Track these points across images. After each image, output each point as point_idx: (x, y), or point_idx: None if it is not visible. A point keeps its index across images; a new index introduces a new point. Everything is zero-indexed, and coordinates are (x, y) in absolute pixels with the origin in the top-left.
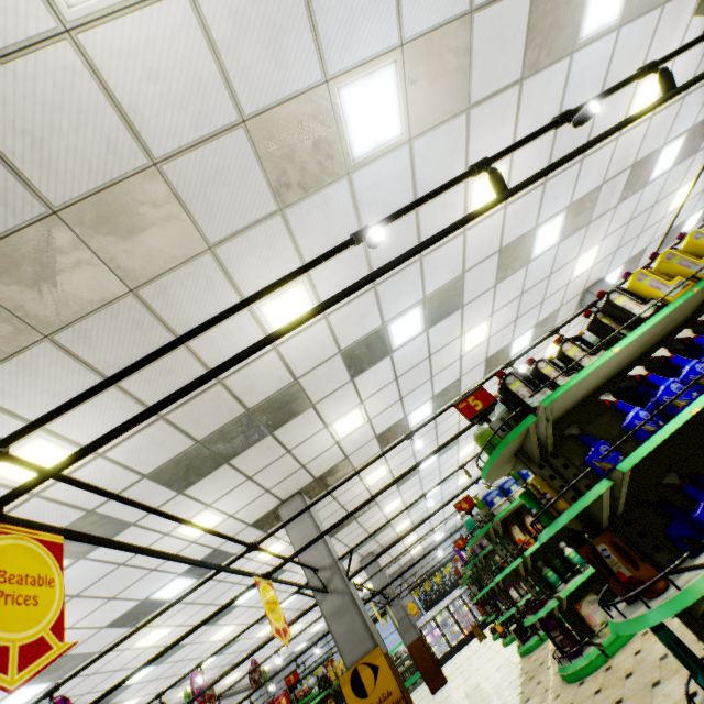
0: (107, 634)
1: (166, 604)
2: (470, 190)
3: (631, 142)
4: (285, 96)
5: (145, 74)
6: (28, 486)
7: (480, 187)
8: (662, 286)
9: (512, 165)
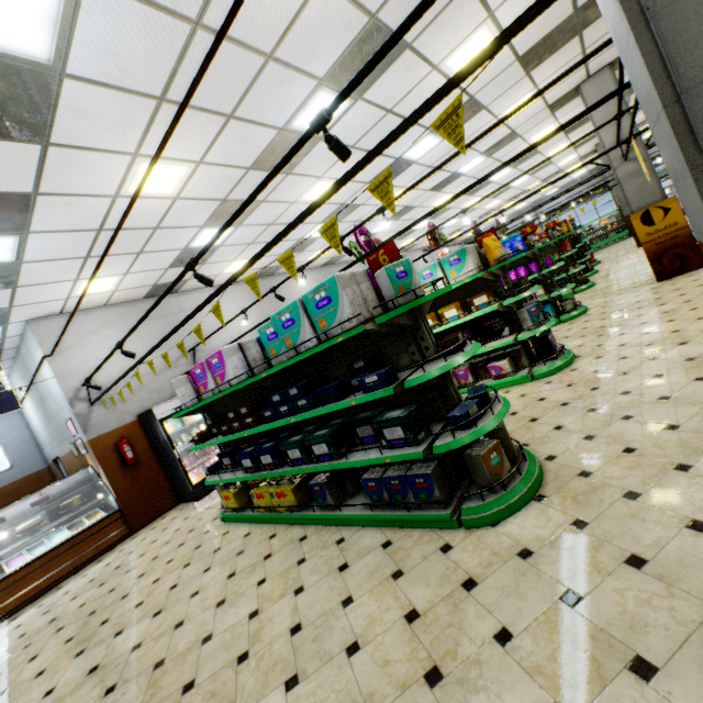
0: (426, 196)
1: (460, 177)
2: None
3: None
4: None
5: None
6: None
7: None
8: None
9: None
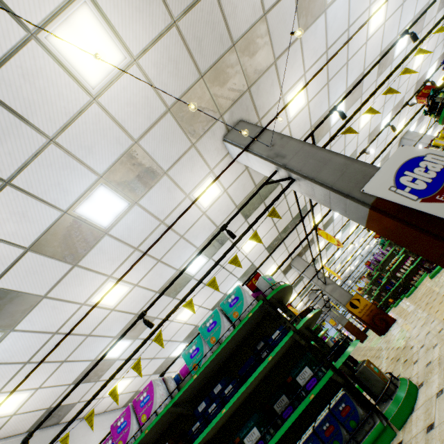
0: None
1: None
2: (360, 119)
3: (415, 75)
4: (320, 117)
5: (297, 126)
6: (322, 220)
7: (363, 117)
8: (443, 142)
9: (373, 105)
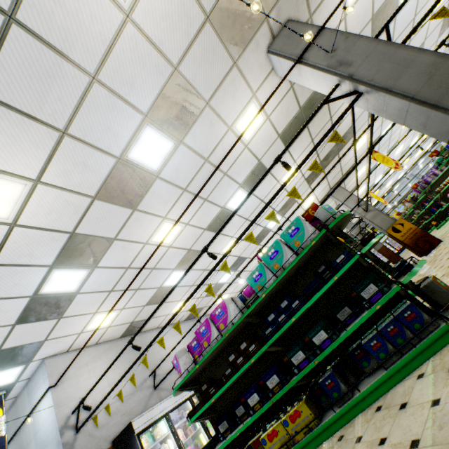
0: None
1: None
2: None
3: None
4: None
5: (355, 18)
6: (379, 141)
7: None
8: None
9: None
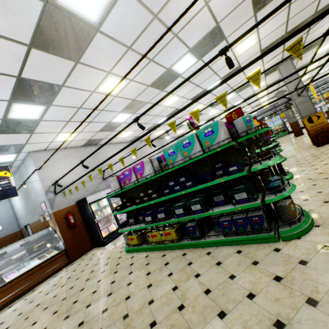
0: (209, 109)
1: None
2: None
3: None
4: None
5: None
6: None
7: None
8: None
9: None
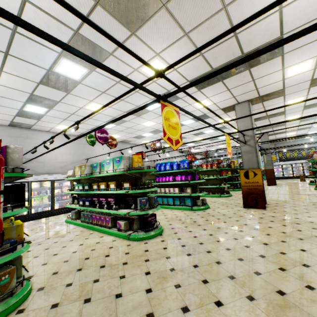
0: None
1: (184, 126)
2: None
3: None
4: None
5: None
6: (175, 93)
7: None
8: None
9: None
